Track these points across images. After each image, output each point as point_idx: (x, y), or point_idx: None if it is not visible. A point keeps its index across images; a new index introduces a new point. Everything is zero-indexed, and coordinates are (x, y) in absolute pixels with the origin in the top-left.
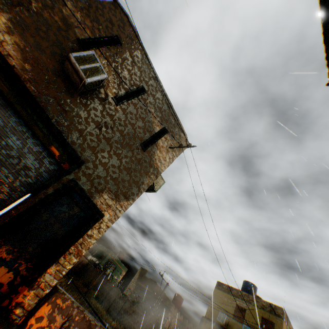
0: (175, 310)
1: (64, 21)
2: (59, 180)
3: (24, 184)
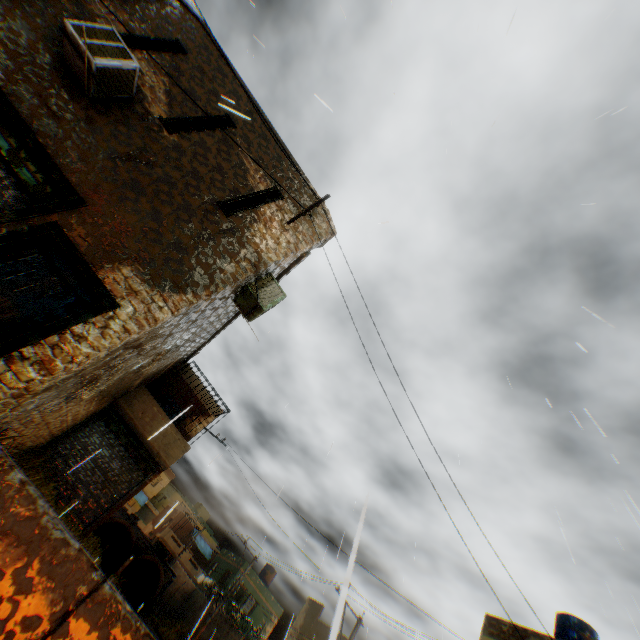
0: None
1: (78, 7)
2: (23, 217)
3: None
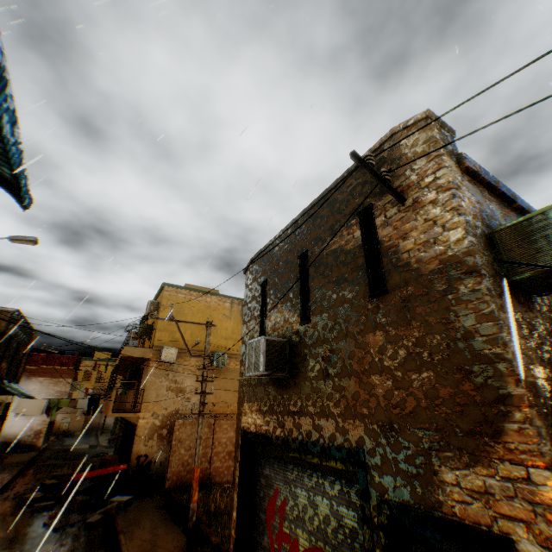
0: None
1: None
2: (369, 523)
3: None
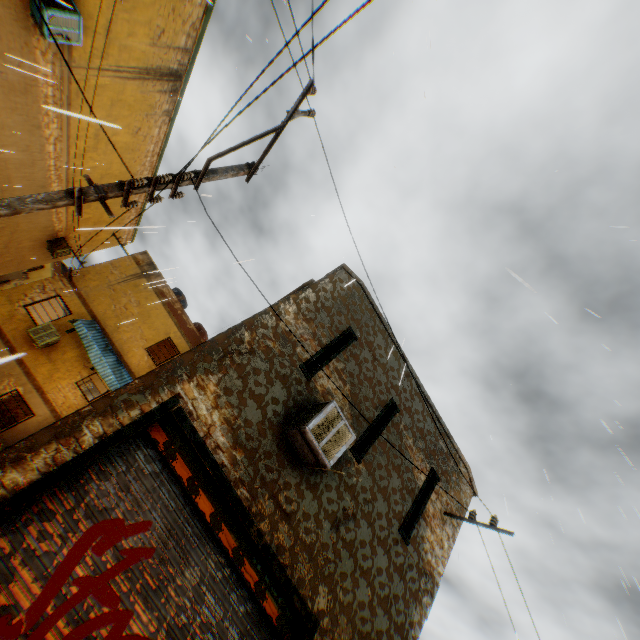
0: None
1: (282, 342)
2: None
3: None
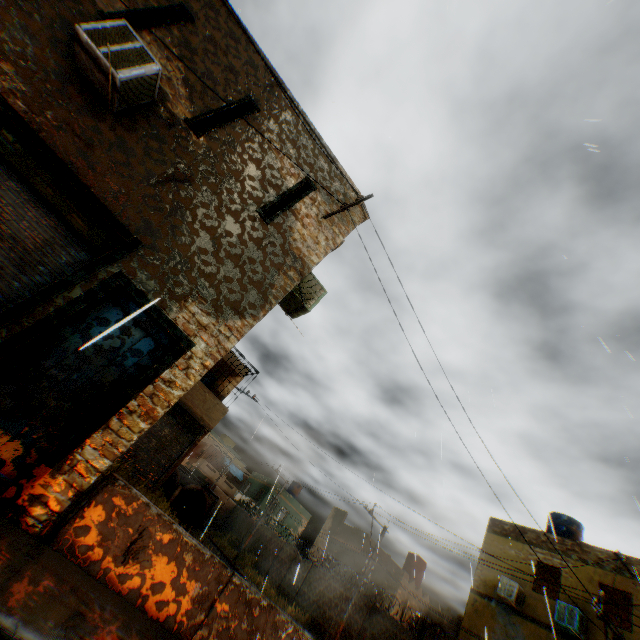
0: (410, 585)
1: None
2: (92, 273)
3: (29, 286)
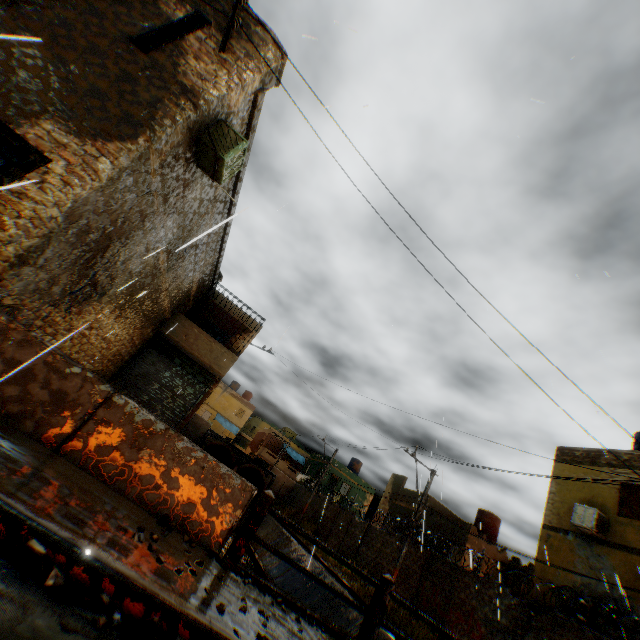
0: (480, 540)
1: None
2: None
3: None
